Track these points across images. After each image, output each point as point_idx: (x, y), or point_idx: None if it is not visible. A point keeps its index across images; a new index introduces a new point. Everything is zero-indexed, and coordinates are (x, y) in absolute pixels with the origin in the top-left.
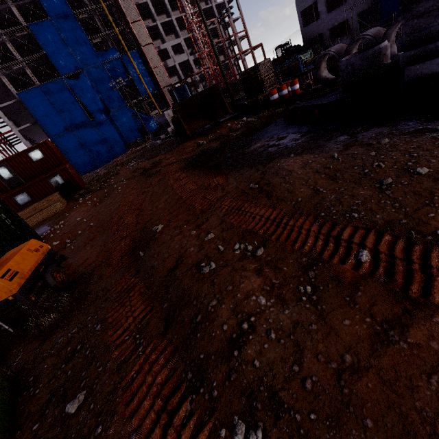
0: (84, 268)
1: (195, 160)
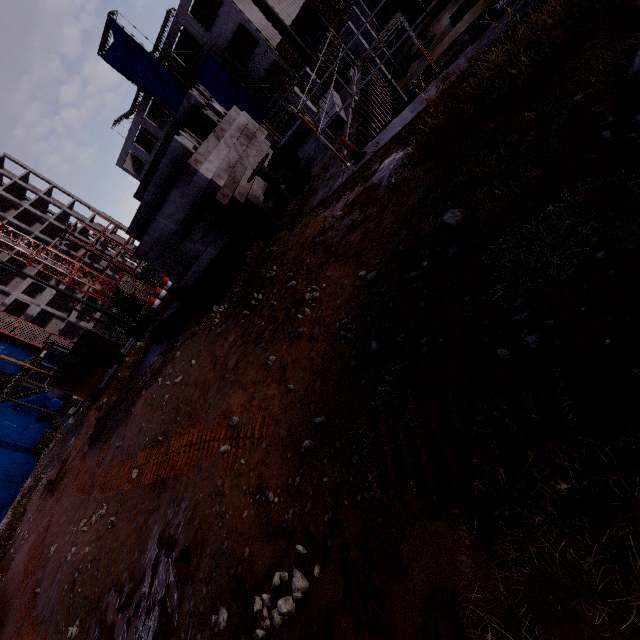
0: None
1: (91, 437)
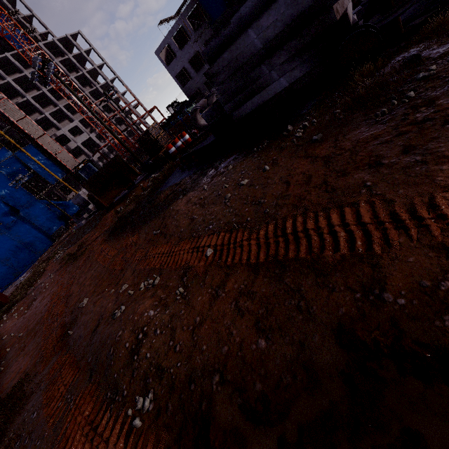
0: (18, 379)
1: (114, 228)
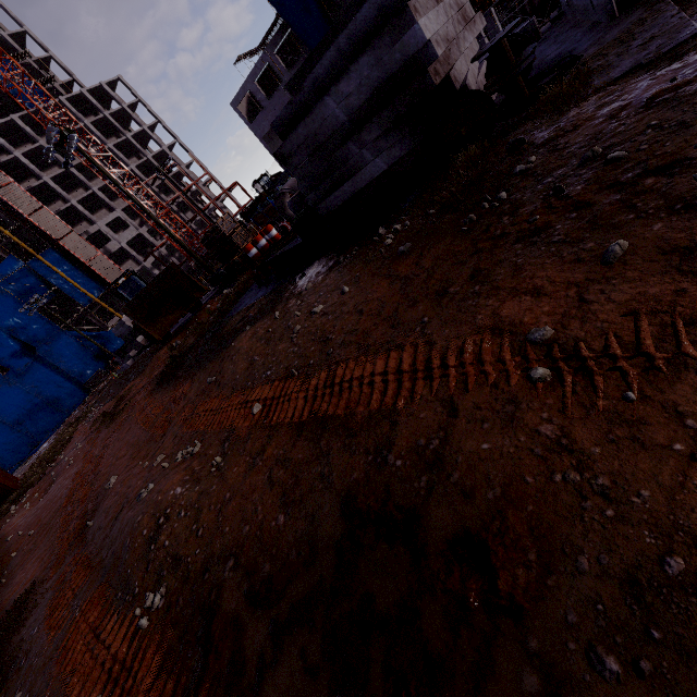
0: (22, 592)
1: (164, 373)
